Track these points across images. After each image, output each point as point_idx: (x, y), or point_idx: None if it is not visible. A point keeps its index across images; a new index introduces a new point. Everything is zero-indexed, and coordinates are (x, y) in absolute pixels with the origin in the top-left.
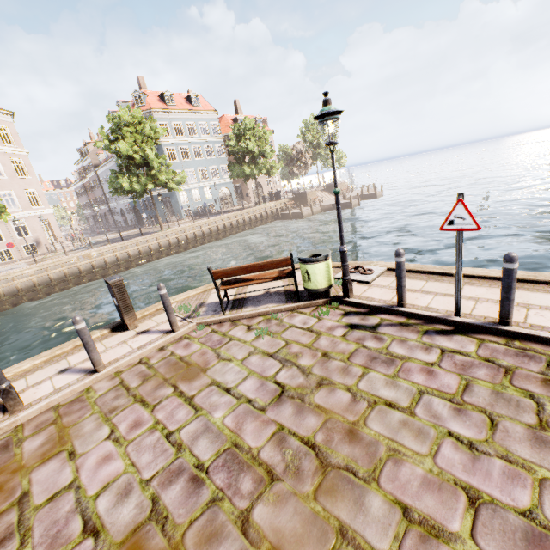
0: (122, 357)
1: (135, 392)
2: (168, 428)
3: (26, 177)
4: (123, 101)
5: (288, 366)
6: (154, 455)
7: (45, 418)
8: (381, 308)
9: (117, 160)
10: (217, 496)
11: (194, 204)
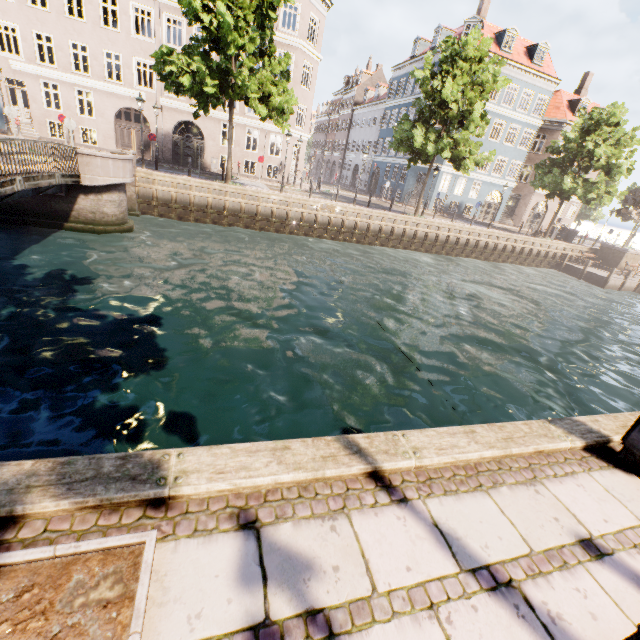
0: None
1: None
2: None
3: (306, 88)
4: (446, 28)
5: None
6: None
7: None
8: None
9: (414, 103)
10: None
11: (450, 197)
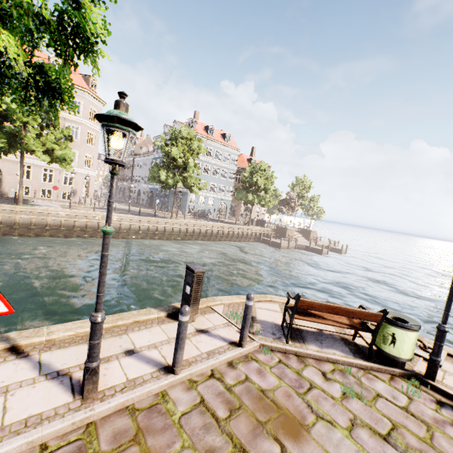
0: (193, 359)
1: (228, 428)
2: None
3: (91, 145)
4: (179, 121)
5: None
6: None
7: (121, 426)
8: None
9: (162, 157)
10: None
11: (197, 207)
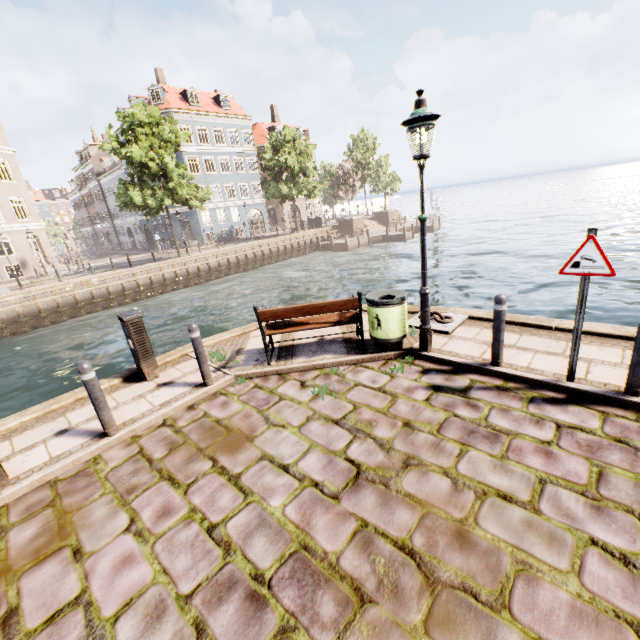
0: (140, 416)
1: (160, 465)
2: (210, 519)
3: (11, 182)
4: (136, 97)
5: (361, 438)
6: (193, 557)
7: (38, 498)
8: (470, 367)
9: (127, 167)
10: (288, 624)
11: (218, 227)
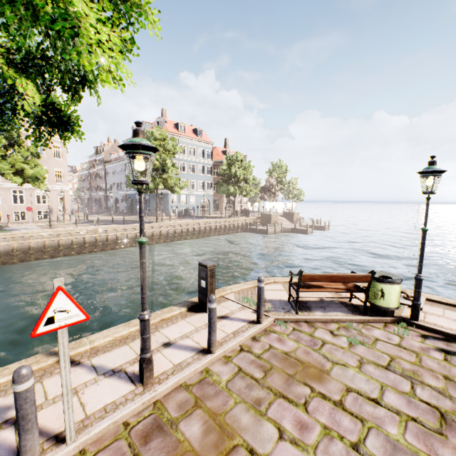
0: (223, 340)
1: (266, 384)
2: (346, 437)
3: (59, 159)
4: (147, 122)
5: (418, 384)
6: None
7: (182, 398)
8: None
9: None
10: None
11: (180, 206)
